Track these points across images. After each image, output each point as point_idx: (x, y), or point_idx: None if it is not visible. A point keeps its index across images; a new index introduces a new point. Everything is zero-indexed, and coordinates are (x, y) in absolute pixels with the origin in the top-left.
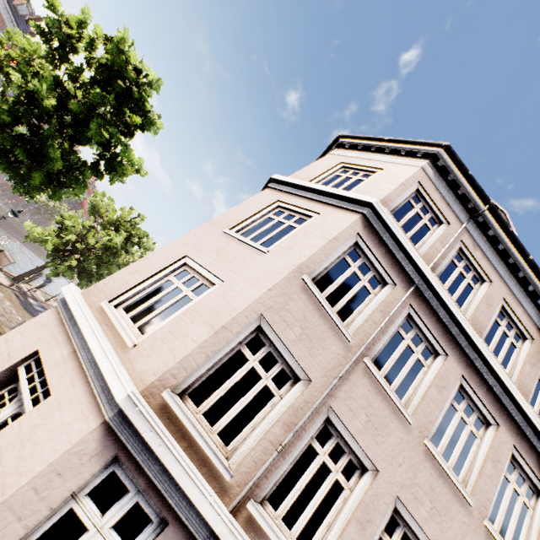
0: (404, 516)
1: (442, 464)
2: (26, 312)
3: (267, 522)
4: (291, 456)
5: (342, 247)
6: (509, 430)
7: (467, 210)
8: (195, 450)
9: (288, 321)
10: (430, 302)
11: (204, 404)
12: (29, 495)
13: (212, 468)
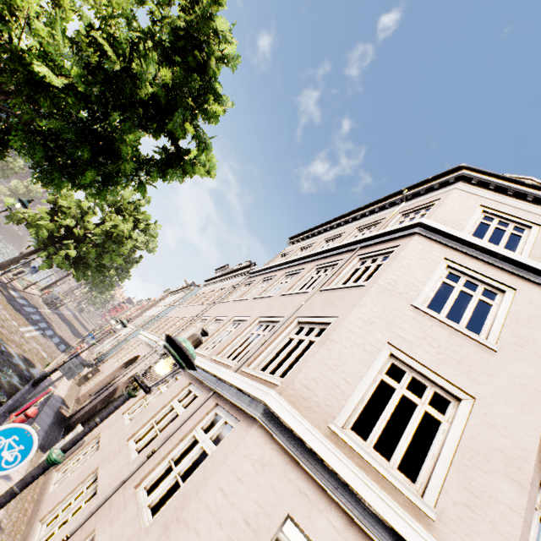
0: None
1: None
2: (16, 312)
3: None
4: None
5: None
6: None
7: None
8: None
9: None
10: None
11: None
12: None
13: None
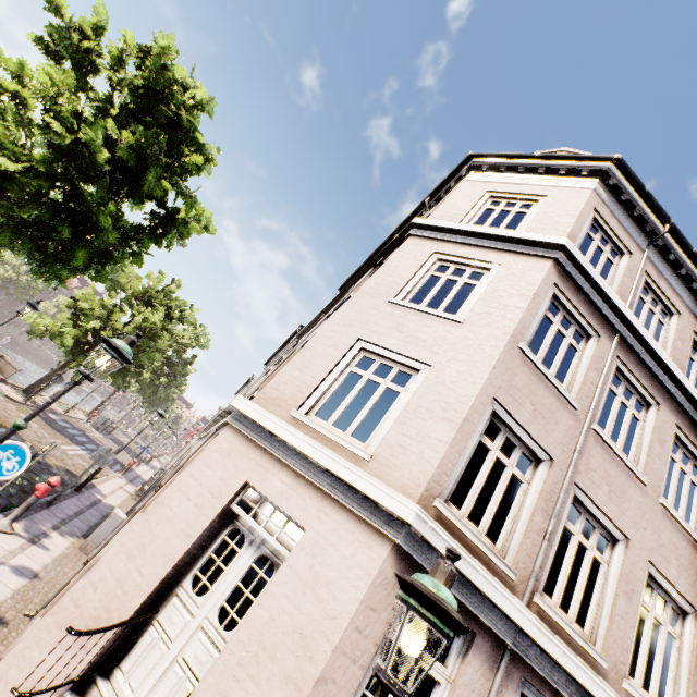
0: (657, 579)
1: (679, 520)
2: (56, 432)
3: (555, 612)
4: (554, 543)
5: (543, 303)
6: None
7: (644, 233)
8: (477, 557)
9: (518, 400)
10: (636, 349)
11: (466, 507)
12: (354, 636)
13: (495, 571)
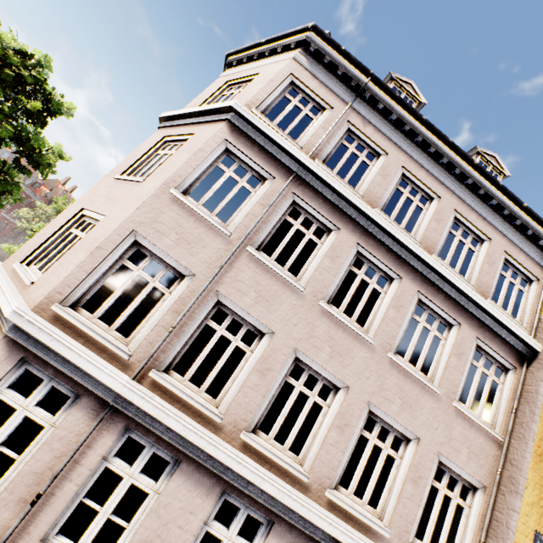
0: (306, 362)
1: (339, 317)
2: None
3: (169, 382)
4: (187, 335)
5: (211, 156)
6: (413, 280)
7: (354, 89)
8: (93, 343)
9: (162, 231)
10: (313, 185)
11: (98, 311)
12: None
13: (112, 353)
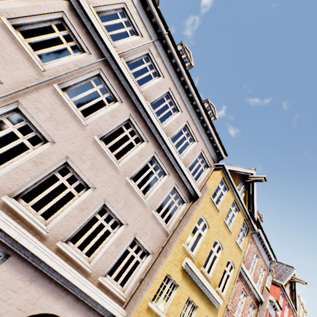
0: (72, 167)
1: (103, 148)
2: None
3: None
4: None
5: (47, 16)
6: (154, 145)
7: (158, 35)
8: None
9: None
10: (115, 71)
11: None
12: None
13: None
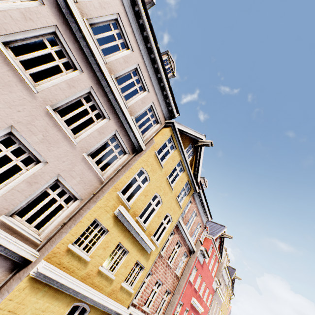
0: None
1: (9, 57)
2: None
3: None
4: None
5: None
6: (91, 78)
7: None
8: None
9: None
10: None
11: None
12: None
13: None
